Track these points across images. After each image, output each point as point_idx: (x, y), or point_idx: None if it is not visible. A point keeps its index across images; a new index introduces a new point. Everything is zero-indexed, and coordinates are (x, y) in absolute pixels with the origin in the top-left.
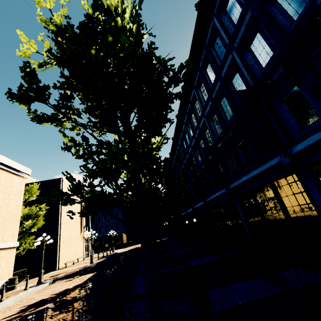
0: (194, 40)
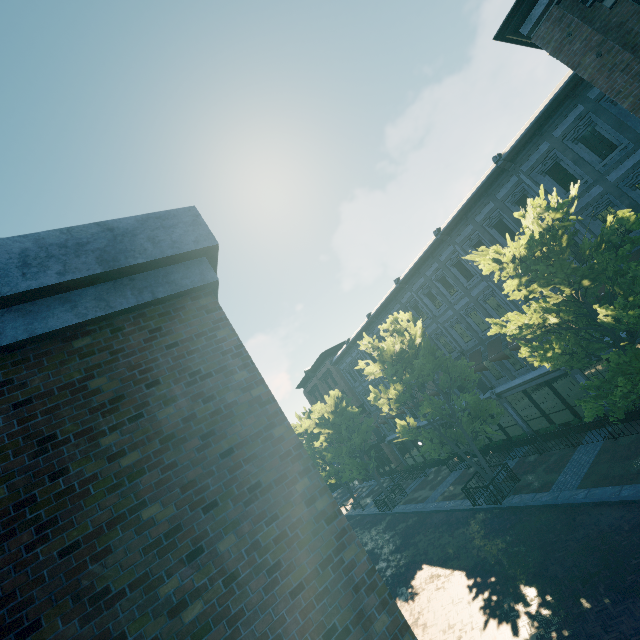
0: (478, 192)
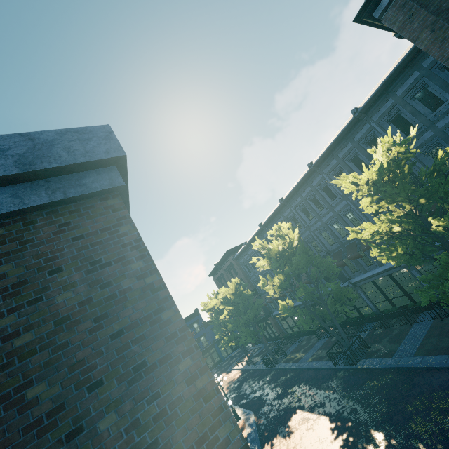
0: (340, 135)
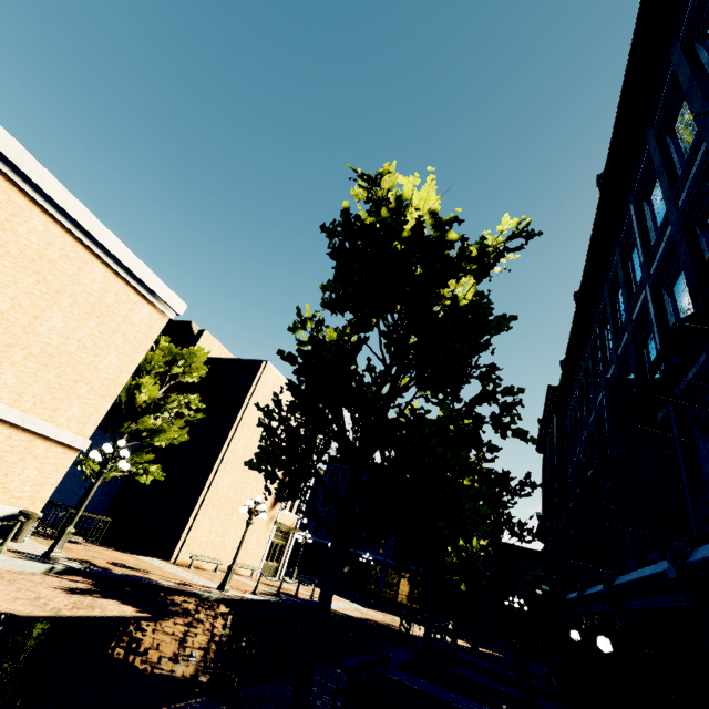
0: None
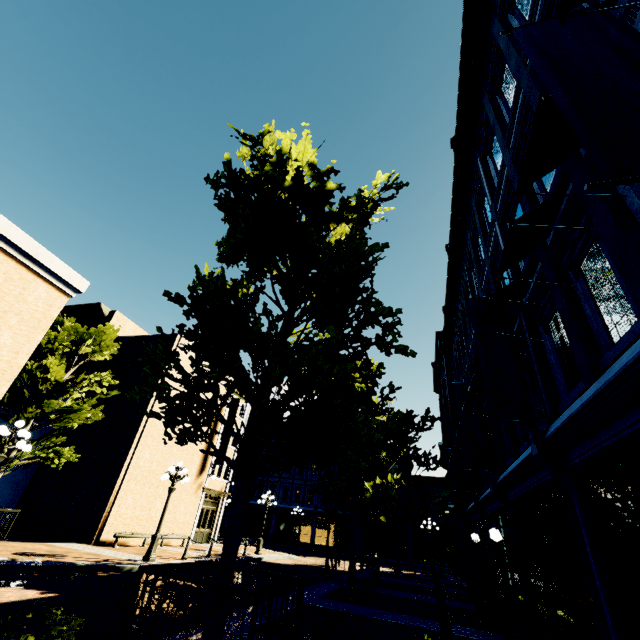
0: None
